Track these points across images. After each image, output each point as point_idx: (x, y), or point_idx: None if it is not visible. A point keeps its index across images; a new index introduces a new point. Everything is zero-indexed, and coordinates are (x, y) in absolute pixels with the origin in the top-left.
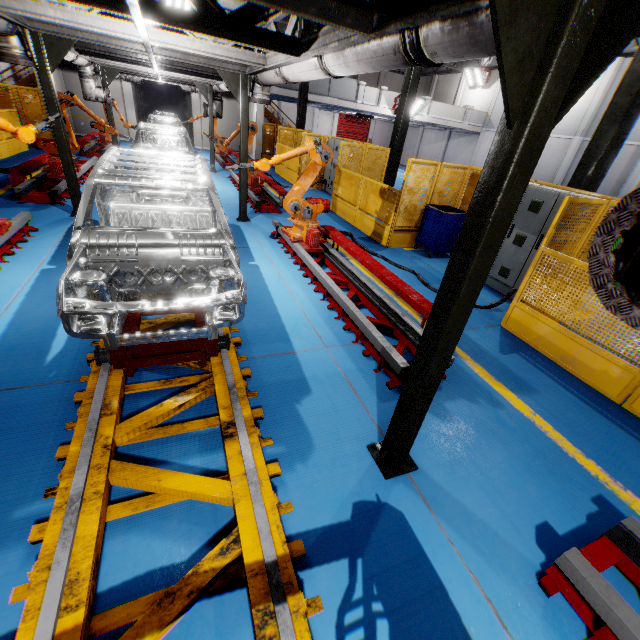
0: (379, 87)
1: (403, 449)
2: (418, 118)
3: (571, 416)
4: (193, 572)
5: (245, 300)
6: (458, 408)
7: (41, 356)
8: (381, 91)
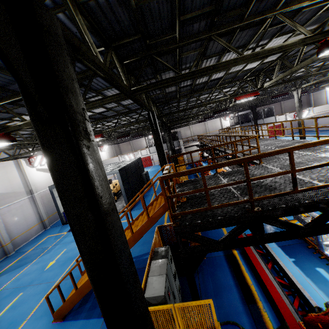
0: (284, 114)
1: None
2: (308, 116)
3: None
4: None
5: None
6: None
7: None
8: (286, 115)
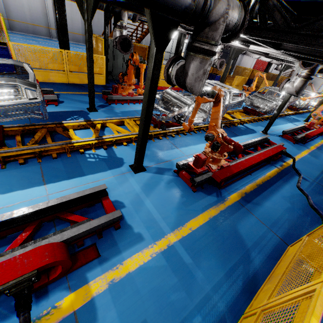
0: None
1: (265, 129)
2: None
3: (313, 161)
4: (234, 117)
5: (267, 108)
6: (287, 143)
7: (236, 108)
8: None
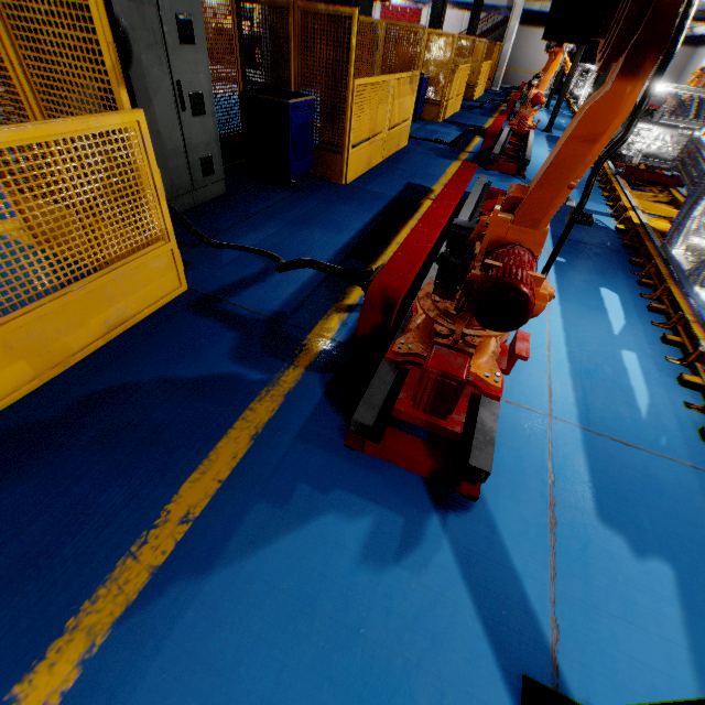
0: None
1: None
2: None
3: None
4: None
5: None
6: None
7: None
8: None
